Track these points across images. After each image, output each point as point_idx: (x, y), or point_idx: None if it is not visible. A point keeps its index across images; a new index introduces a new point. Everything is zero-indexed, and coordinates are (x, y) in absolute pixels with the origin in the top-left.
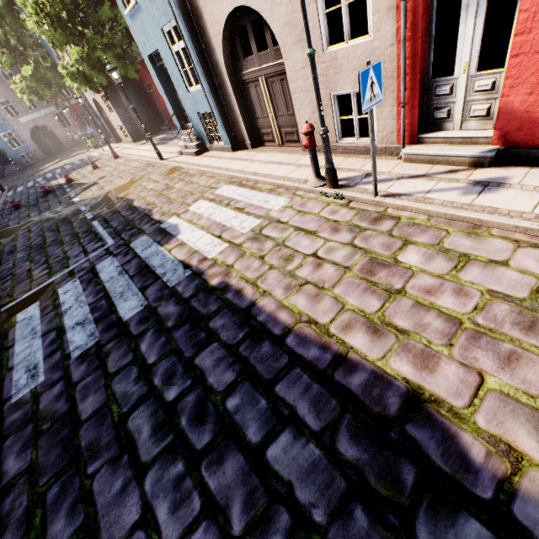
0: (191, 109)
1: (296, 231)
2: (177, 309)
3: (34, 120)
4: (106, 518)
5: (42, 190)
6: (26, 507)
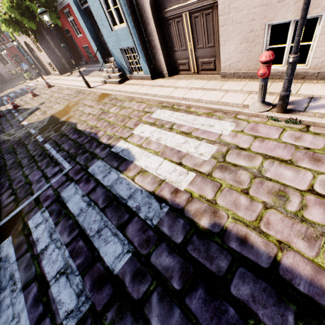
0: (114, 45)
1: (267, 159)
2: (175, 261)
3: None
4: None
5: None
6: None
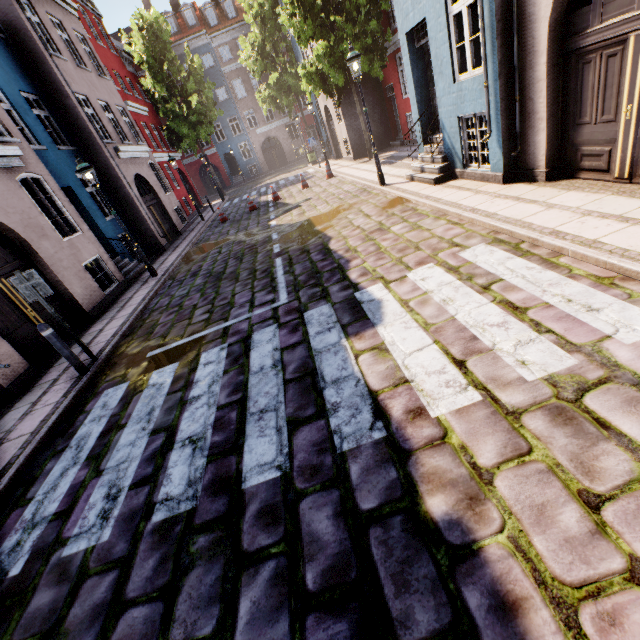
0: (449, 110)
1: None
2: (334, 536)
3: (268, 131)
4: None
5: (249, 206)
6: None
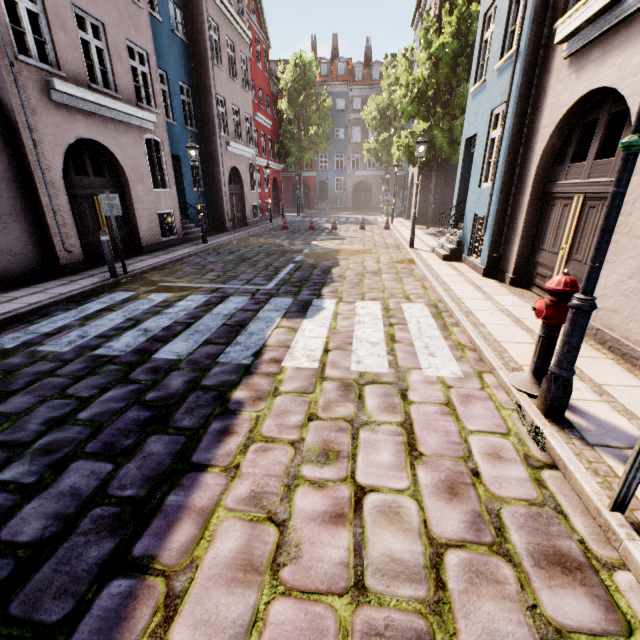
0: (471, 207)
1: (401, 426)
2: (177, 387)
3: (365, 176)
4: None
5: (309, 225)
6: None
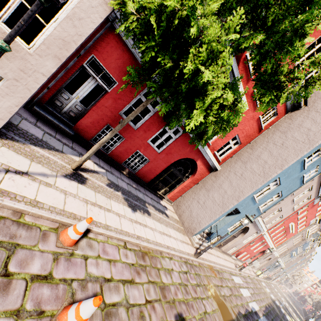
0: (220, 232)
1: (248, 288)
2: None
3: None
4: None
5: None
6: None
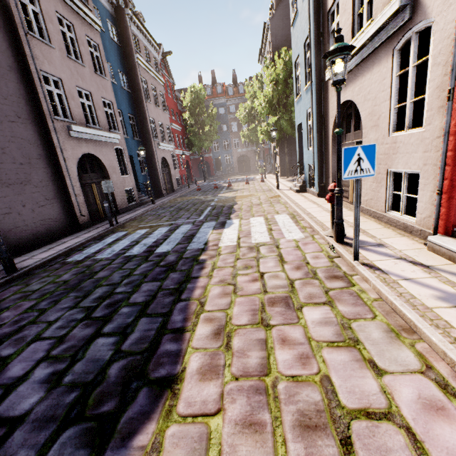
0: (306, 161)
1: (277, 255)
2: (173, 259)
3: (244, 151)
4: (50, 312)
5: (214, 186)
6: (50, 291)
